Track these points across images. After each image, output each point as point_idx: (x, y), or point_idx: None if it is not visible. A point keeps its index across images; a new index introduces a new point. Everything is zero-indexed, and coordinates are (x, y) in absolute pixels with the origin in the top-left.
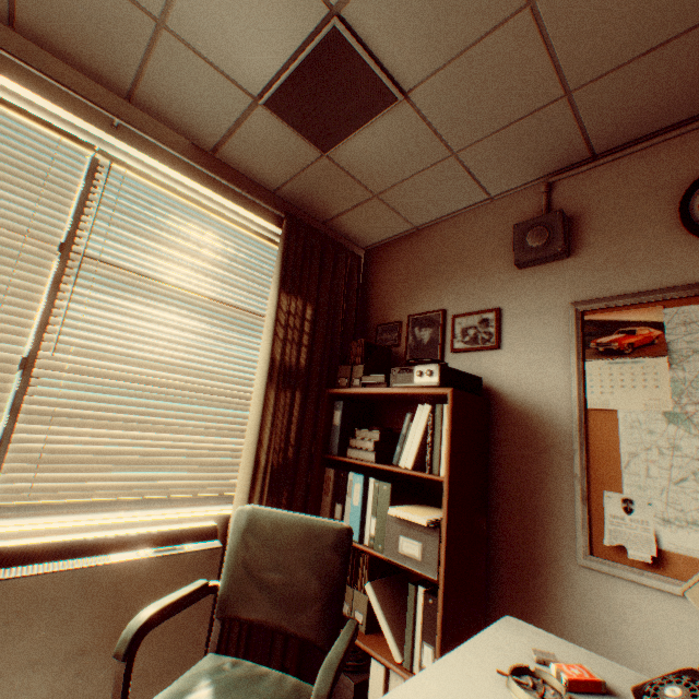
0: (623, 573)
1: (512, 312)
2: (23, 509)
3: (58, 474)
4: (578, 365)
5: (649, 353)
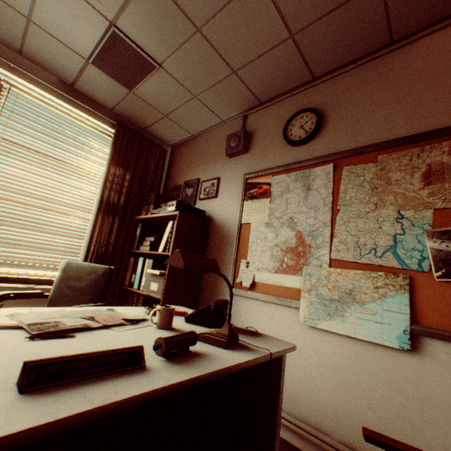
0: (241, 293)
1: (224, 179)
2: None
3: None
4: (241, 203)
5: (265, 197)
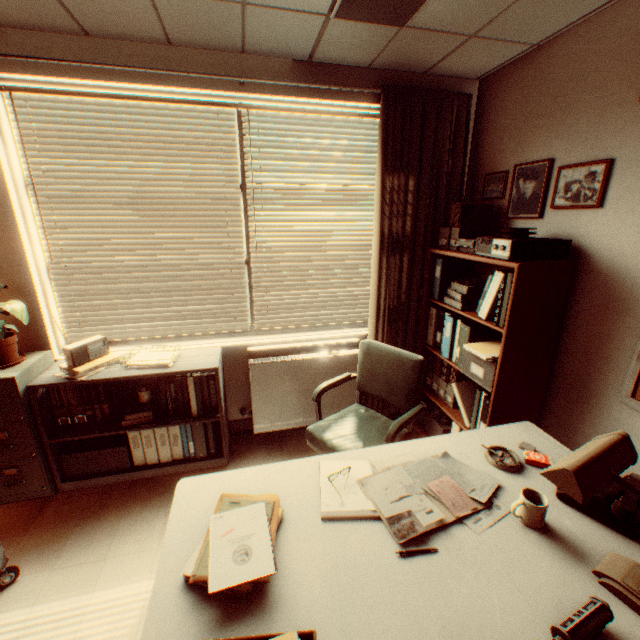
0: None
1: (625, 165)
2: (267, 331)
3: (276, 315)
4: None
5: None
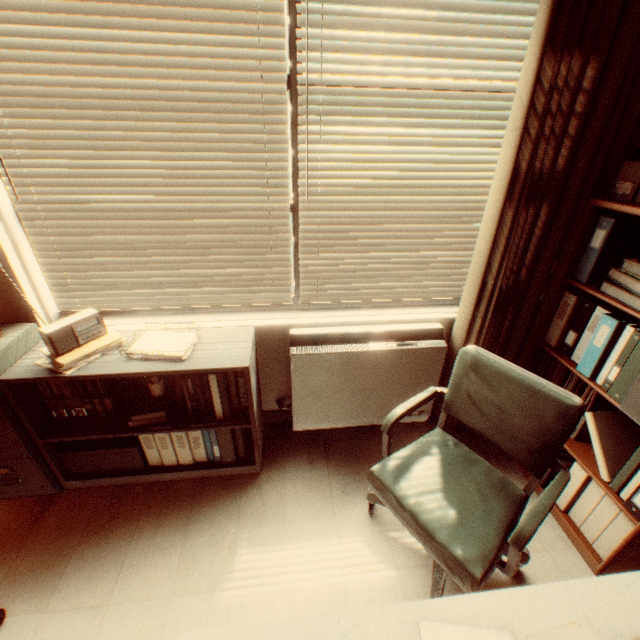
0: None
1: None
2: (316, 305)
3: (329, 285)
4: None
5: None
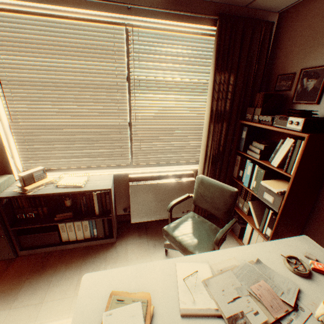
0: None
1: None
2: (140, 165)
3: (145, 156)
4: None
5: None
